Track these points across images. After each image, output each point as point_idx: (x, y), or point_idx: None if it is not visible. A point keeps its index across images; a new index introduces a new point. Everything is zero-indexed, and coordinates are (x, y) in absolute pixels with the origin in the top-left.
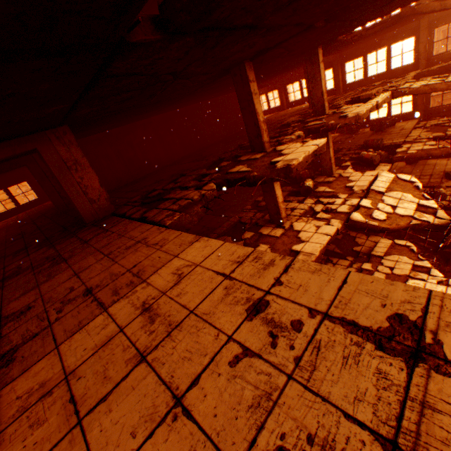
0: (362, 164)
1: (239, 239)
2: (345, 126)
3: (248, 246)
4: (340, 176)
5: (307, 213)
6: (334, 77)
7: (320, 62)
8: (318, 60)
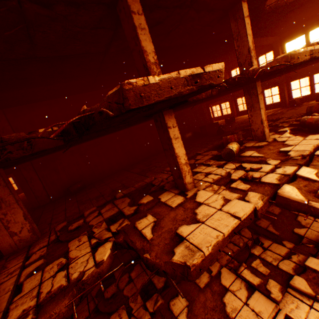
0: (305, 129)
1: (137, 204)
2: (272, 70)
3: (137, 214)
4: (275, 140)
5: (222, 179)
6: (274, 57)
7: (246, 16)
8: (243, 14)
